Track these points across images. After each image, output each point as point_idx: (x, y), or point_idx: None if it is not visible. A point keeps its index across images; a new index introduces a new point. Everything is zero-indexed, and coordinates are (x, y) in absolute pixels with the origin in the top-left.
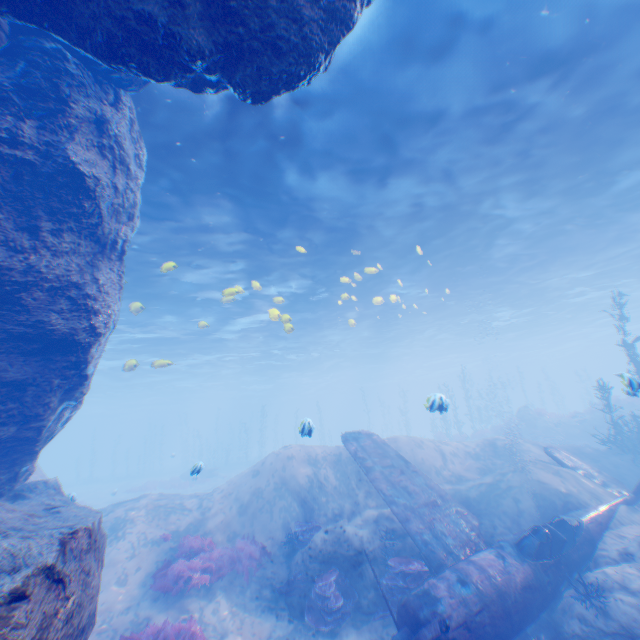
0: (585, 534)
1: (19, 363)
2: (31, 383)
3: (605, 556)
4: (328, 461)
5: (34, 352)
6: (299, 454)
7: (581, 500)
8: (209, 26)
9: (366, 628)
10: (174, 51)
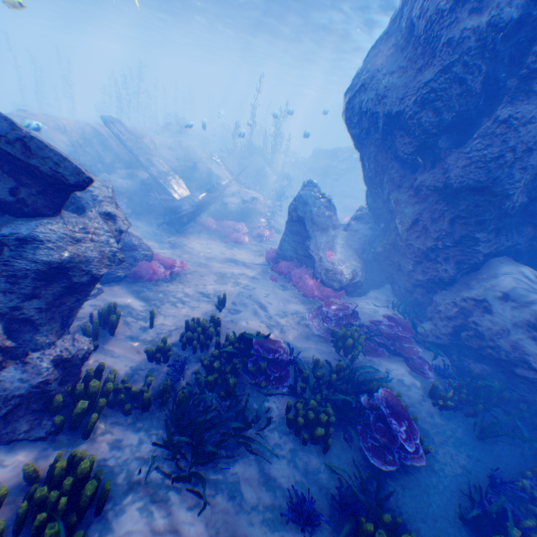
0: (224, 189)
1: None
2: None
3: (228, 196)
4: (79, 134)
5: None
6: (49, 123)
7: (224, 178)
8: None
9: (142, 220)
10: None
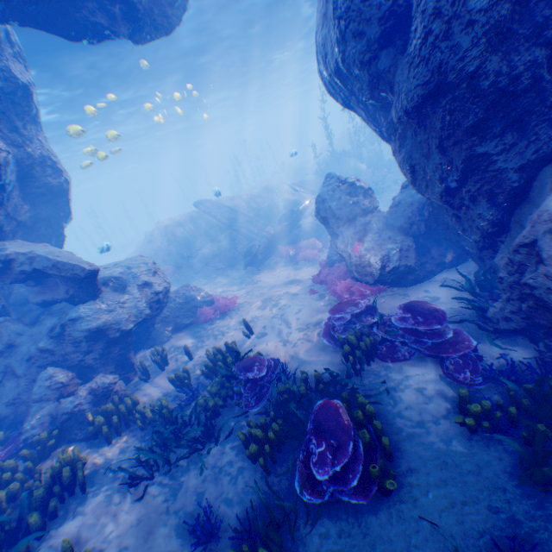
0: (300, 213)
1: (45, 209)
2: (53, 218)
3: (305, 218)
4: (189, 222)
5: (49, 202)
6: (171, 224)
7: (300, 202)
8: (126, 23)
9: (234, 268)
10: (110, 36)
